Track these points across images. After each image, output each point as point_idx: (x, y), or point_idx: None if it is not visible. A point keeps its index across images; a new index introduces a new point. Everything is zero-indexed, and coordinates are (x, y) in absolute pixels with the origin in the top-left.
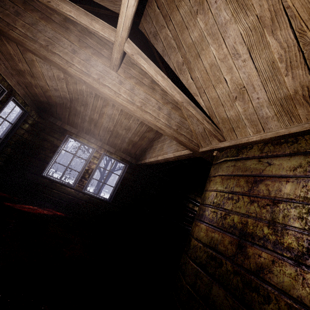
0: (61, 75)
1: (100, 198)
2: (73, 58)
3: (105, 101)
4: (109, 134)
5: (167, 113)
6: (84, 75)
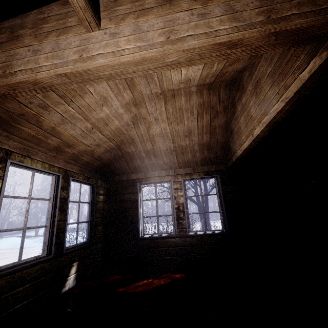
0: (87, 125)
1: (213, 233)
2: (38, 60)
3: (146, 122)
4: (173, 155)
5: (222, 11)
6: (59, 68)
